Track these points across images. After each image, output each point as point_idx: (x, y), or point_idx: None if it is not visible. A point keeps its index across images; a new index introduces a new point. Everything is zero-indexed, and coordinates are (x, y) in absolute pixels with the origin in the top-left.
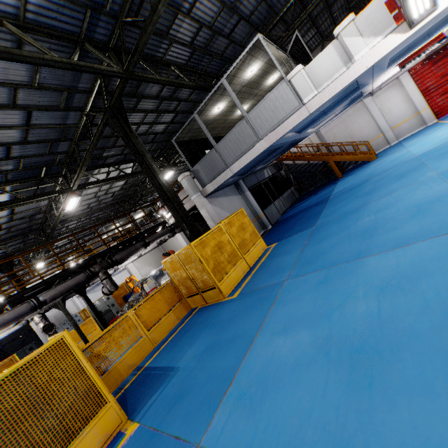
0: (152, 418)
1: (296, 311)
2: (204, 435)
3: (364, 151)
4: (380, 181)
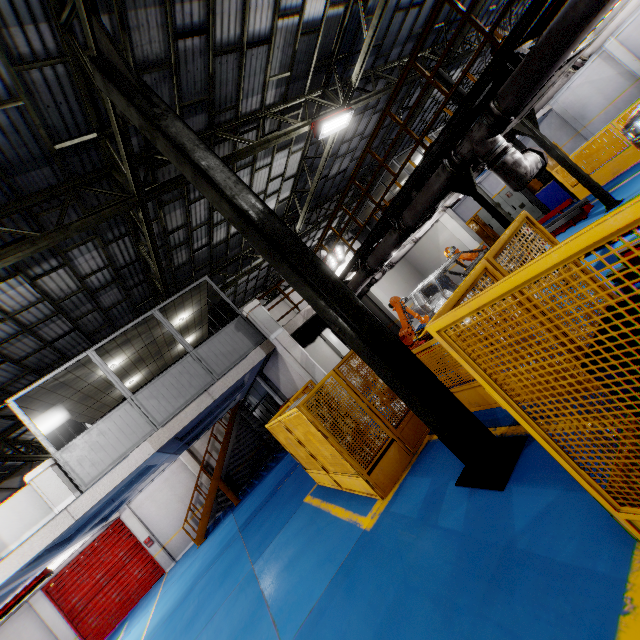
0: None
1: None
2: None
3: None
4: None
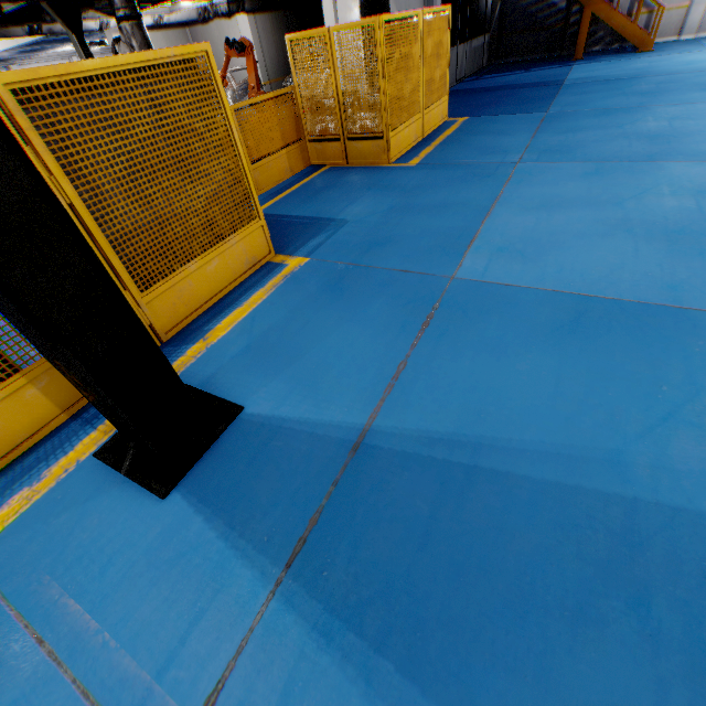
0: (336, 256)
1: (557, 193)
2: (455, 271)
3: (639, 26)
4: (667, 84)
